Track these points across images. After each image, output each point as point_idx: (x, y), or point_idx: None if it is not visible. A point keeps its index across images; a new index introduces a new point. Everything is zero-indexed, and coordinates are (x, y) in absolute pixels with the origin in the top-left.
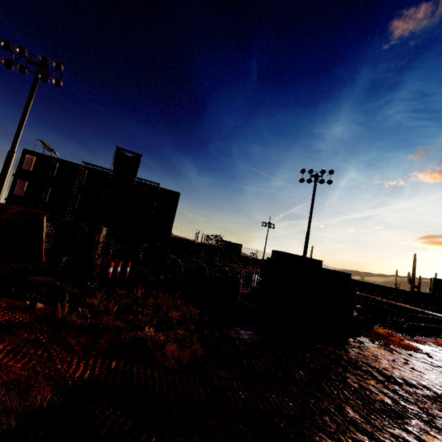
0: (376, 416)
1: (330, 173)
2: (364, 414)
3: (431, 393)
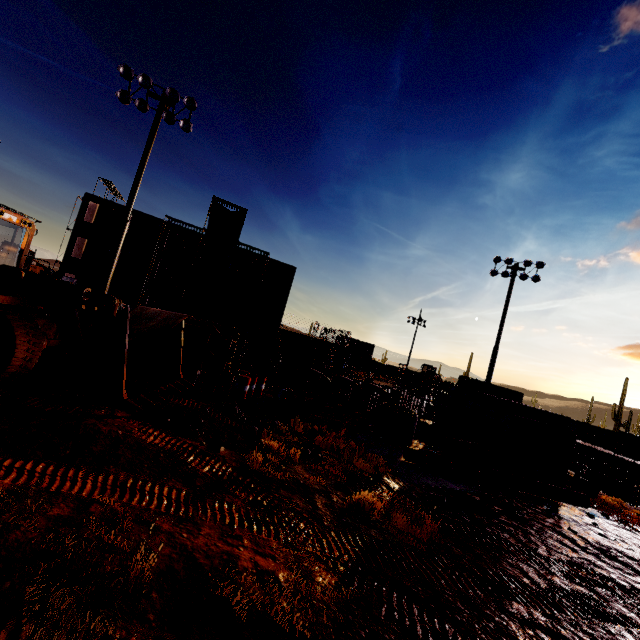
0: None
1: (538, 266)
2: None
3: None
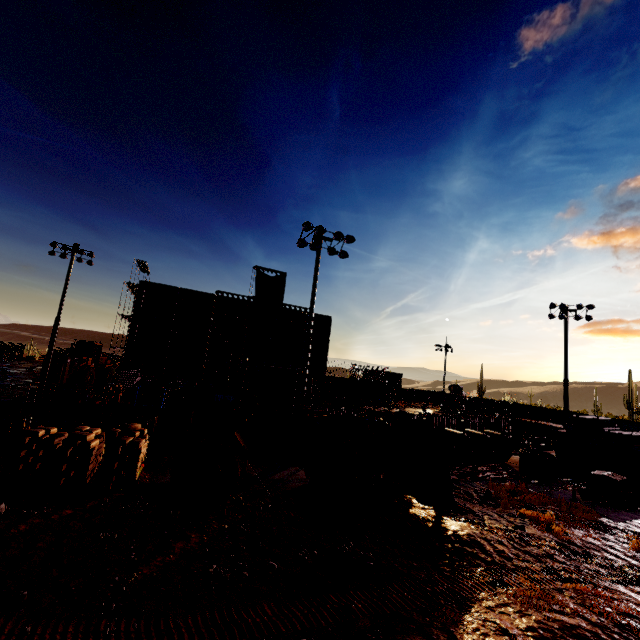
0: None
1: (588, 308)
2: None
3: None
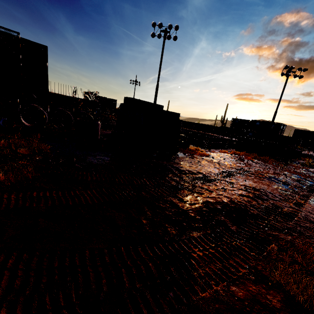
0: (161, 192)
1: (176, 29)
2: (154, 193)
3: (202, 175)
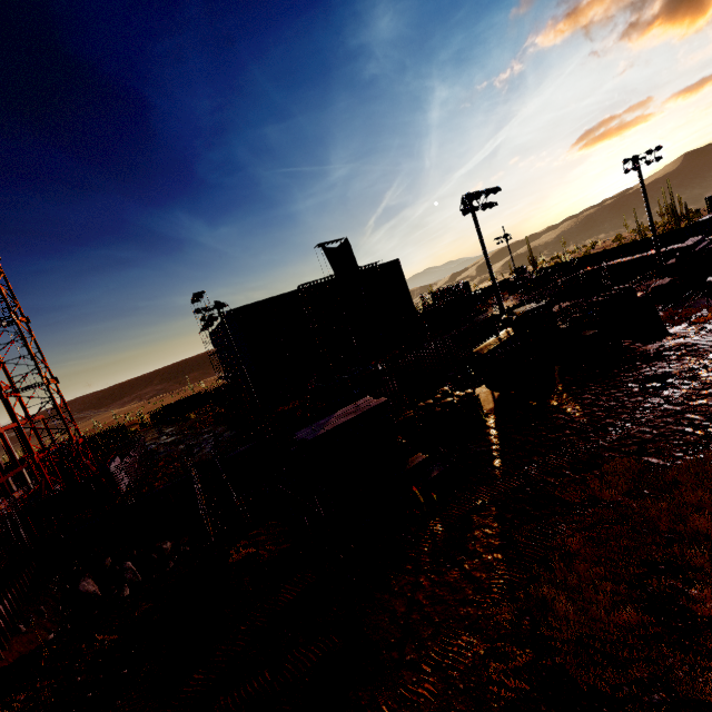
0: None
1: (656, 150)
2: None
3: None
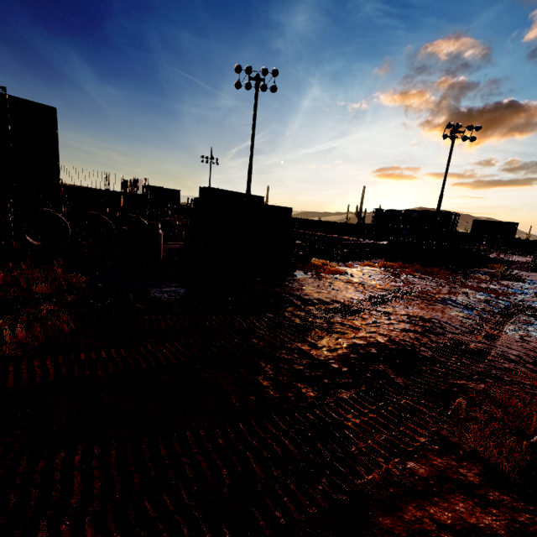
0: (281, 337)
1: (274, 75)
2: (270, 339)
3: (339, 305)
